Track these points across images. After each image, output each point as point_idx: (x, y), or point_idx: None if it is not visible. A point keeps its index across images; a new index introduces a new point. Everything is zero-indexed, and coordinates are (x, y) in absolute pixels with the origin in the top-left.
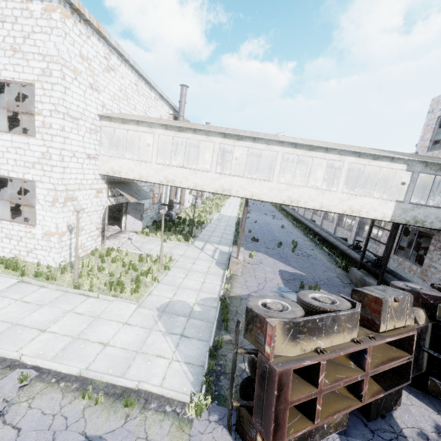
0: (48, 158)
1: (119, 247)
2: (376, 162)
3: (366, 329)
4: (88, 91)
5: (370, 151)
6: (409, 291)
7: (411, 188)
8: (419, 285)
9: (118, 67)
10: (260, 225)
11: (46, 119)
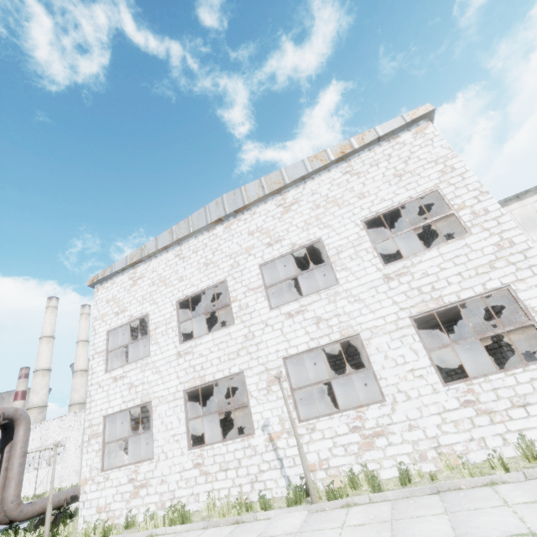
0: (508, 246)
1: None
2: None
3: None
4: None
5: None
6: None
7: None
8: None
9: None
10: None
11: (474, 208)
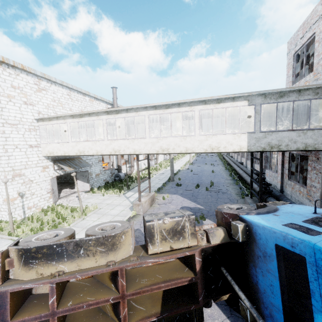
0: None
1: (62, 203)
2: (220, 104)
3: (143, 252)
4: (23, 106)
5: (213, 98)
6: (217, 212)
7: (257, 119)
8: (245, 205)
9: (49, 87)
10: (194, 173)
11: None
